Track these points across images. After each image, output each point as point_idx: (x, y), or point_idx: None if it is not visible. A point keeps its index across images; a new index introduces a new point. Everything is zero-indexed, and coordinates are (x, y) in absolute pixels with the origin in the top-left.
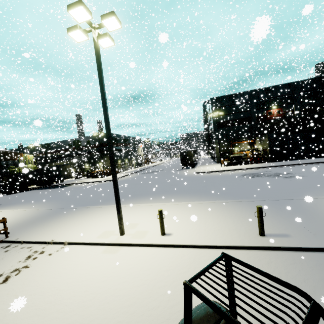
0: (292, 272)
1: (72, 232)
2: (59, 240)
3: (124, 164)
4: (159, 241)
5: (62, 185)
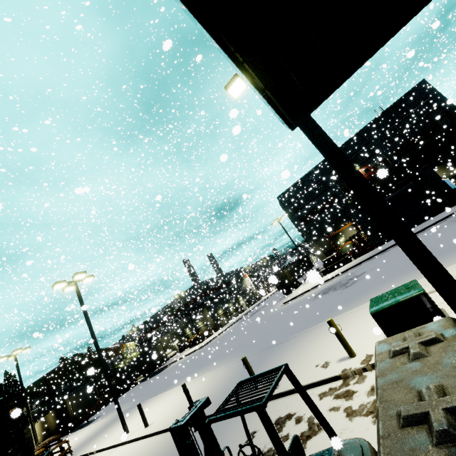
0: (168, 446)
1: (105, 439)
2: (93, 449)
3: (228, 312)
4: (137, 435)
5: (161, 369)
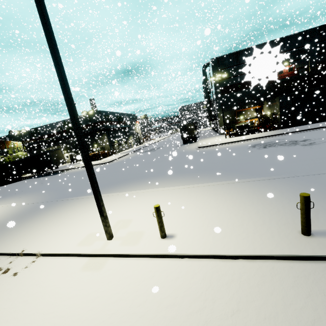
0: None
1: (49, 237)
2: (31, 250)
3: (121, 144)
4: (158, 249)
5: (56, 172)
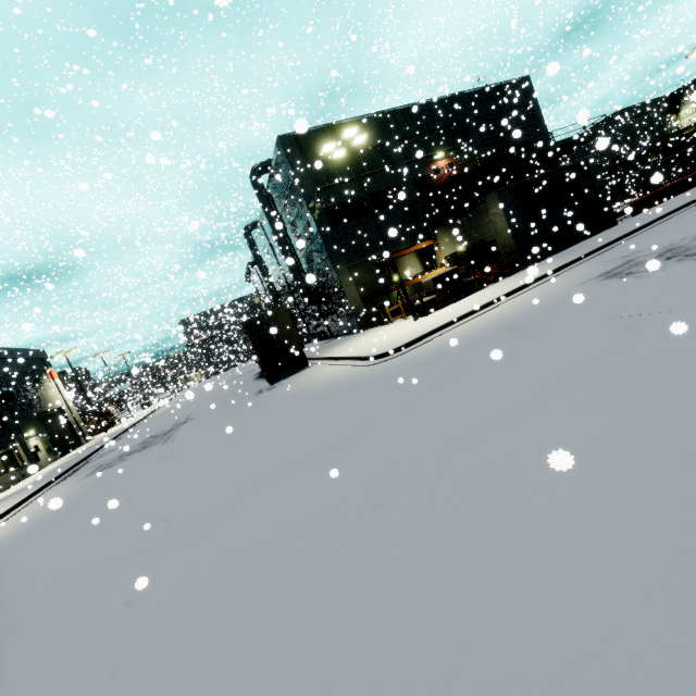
0: None
1: None
2: None
3: None
4: None
5: None
